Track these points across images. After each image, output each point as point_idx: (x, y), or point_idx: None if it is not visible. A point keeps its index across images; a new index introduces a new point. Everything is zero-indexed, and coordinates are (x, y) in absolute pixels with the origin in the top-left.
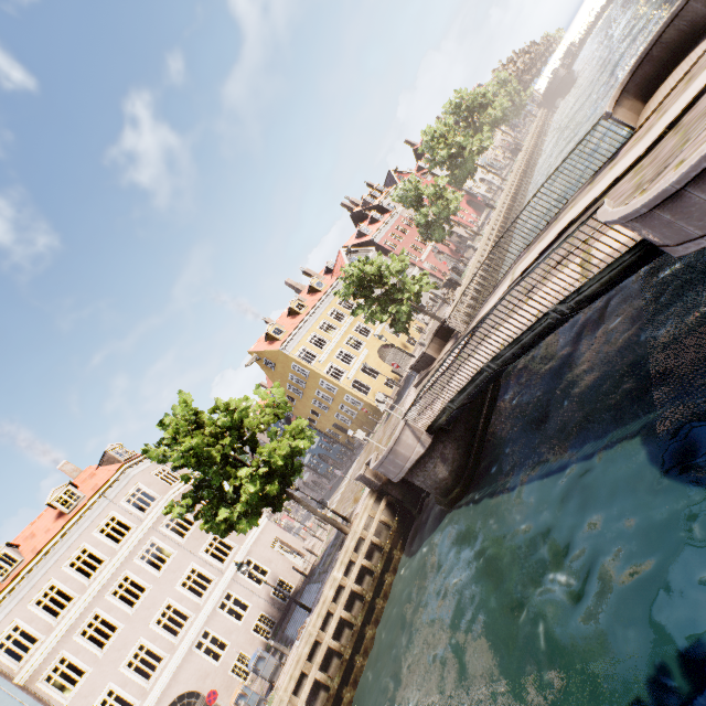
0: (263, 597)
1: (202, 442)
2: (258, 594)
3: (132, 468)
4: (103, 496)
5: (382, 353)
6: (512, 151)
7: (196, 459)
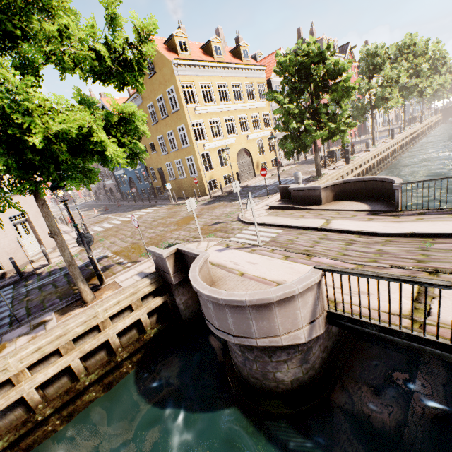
0: None
1: None
2: None
3: None
4: None
5: (240, 154)
6: (411, 118)
7: None
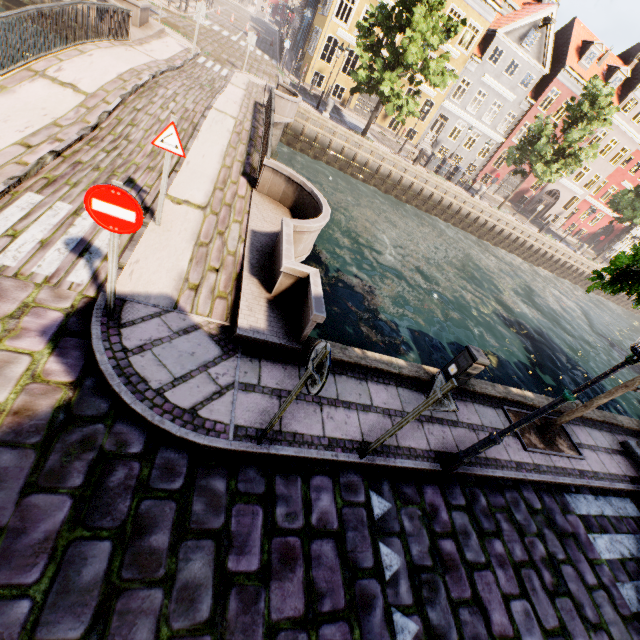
0: None
1: None
2: None
3: None
4: None
5: None
6: None
7: None
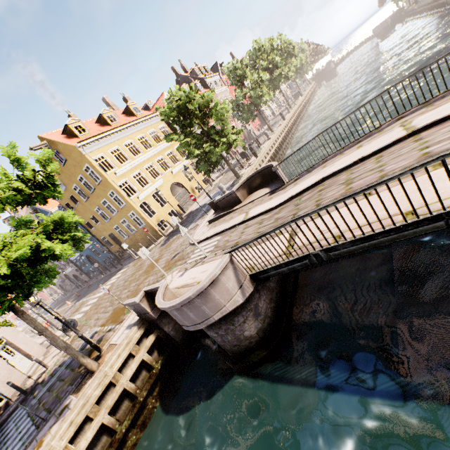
0: None
1: None
2: None
3: None
4: None
5: (173, 188)
6: (294, 95)
7: None
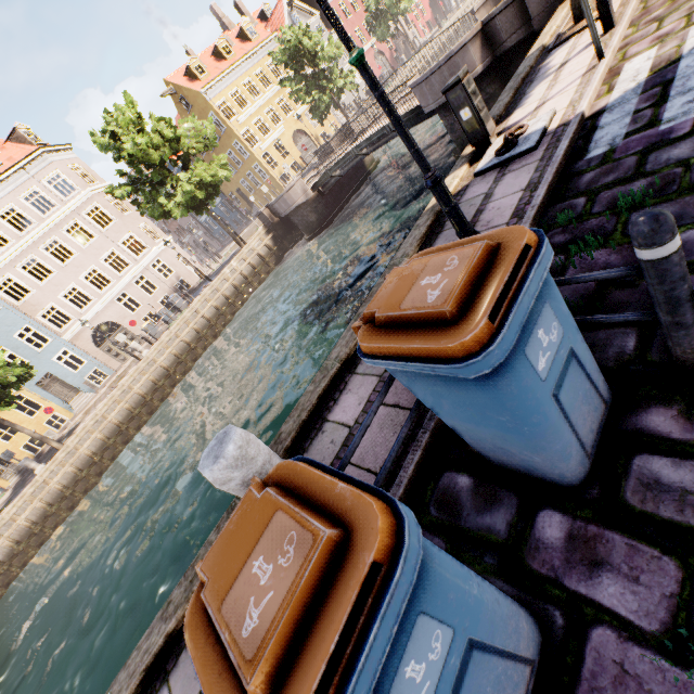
0: (168, 286)
1: (150, 143)
2: (165, 283)
3: (49, 154)
4: (23, 170)
5: (296, 137)
6: None
7: (143, 155)
